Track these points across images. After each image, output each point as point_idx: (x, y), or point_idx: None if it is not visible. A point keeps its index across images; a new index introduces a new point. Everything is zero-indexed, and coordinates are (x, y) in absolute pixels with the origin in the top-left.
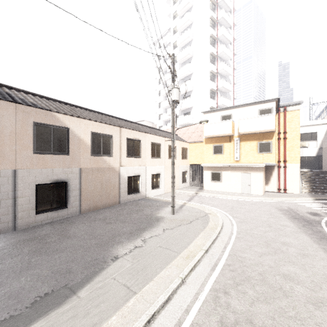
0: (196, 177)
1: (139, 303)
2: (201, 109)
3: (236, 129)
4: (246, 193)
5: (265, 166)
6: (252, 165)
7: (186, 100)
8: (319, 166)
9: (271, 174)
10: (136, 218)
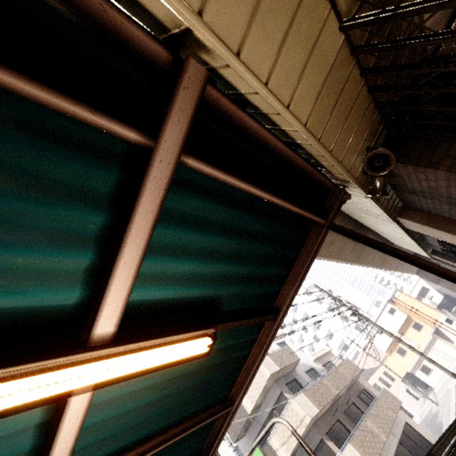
0: (417, 387)
1: (452, 407)
2: (349, 334)
3: (391, 331)
4: (452, 361)
5: (434, 332)
6: (427, 342)
7: (335, 339)
8: (455, 299)
9: (444, 334)
10: (429, 423)
